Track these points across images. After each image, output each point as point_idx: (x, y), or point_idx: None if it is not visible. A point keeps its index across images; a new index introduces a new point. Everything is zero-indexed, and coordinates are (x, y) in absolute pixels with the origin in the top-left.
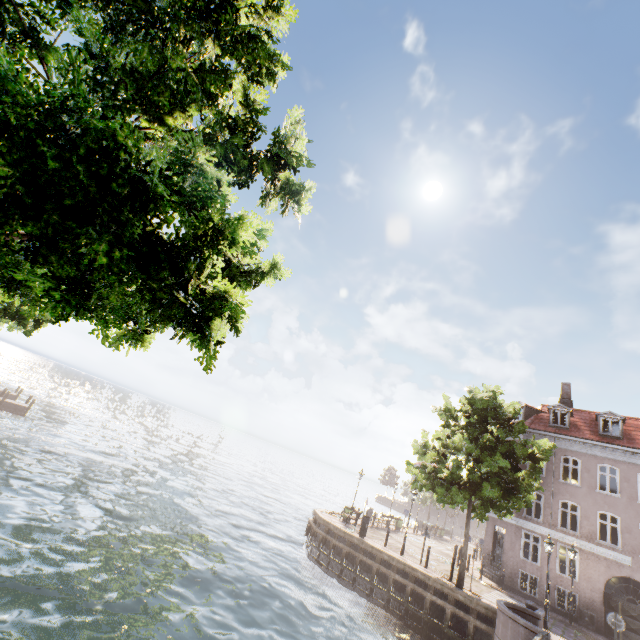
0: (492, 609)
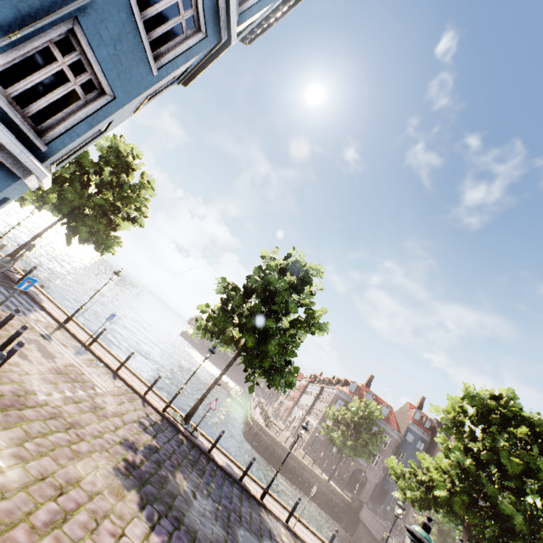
0: (343, 495)
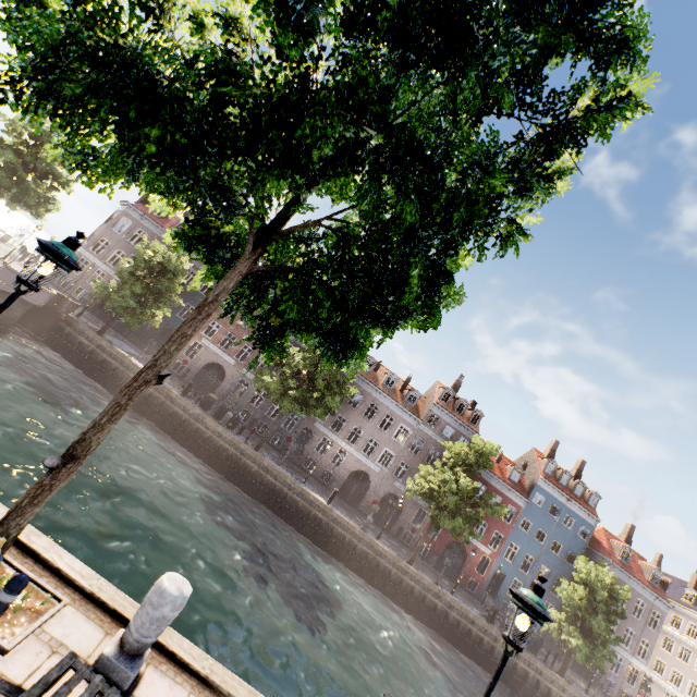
0: None
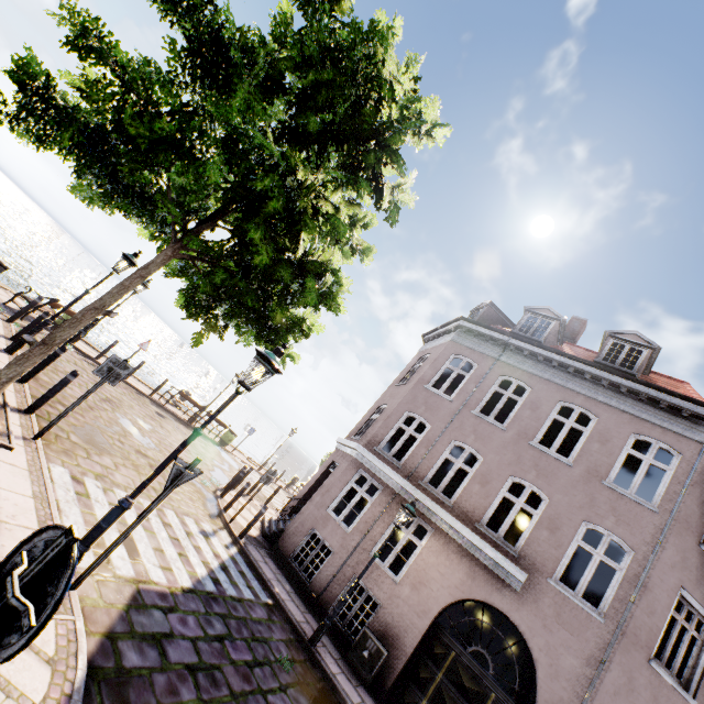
0: None
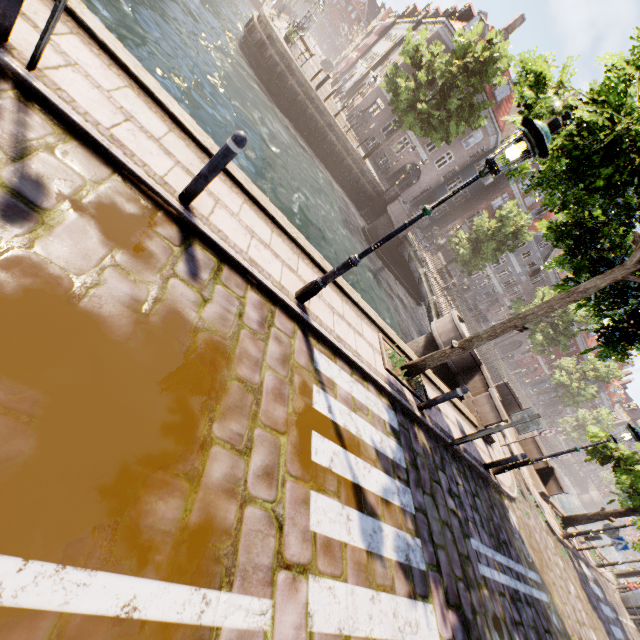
0: (377, 182)
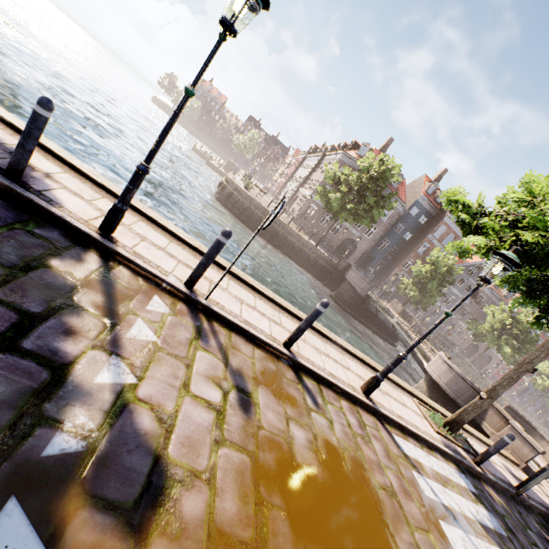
0: (330, 259)
